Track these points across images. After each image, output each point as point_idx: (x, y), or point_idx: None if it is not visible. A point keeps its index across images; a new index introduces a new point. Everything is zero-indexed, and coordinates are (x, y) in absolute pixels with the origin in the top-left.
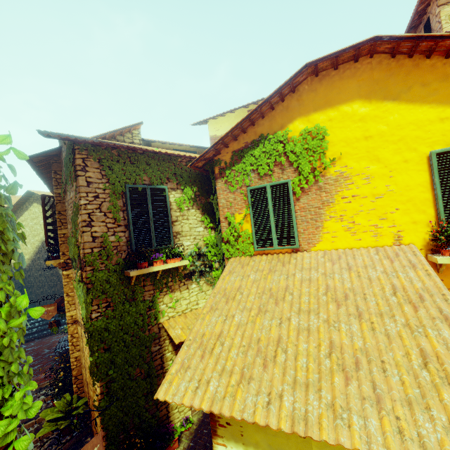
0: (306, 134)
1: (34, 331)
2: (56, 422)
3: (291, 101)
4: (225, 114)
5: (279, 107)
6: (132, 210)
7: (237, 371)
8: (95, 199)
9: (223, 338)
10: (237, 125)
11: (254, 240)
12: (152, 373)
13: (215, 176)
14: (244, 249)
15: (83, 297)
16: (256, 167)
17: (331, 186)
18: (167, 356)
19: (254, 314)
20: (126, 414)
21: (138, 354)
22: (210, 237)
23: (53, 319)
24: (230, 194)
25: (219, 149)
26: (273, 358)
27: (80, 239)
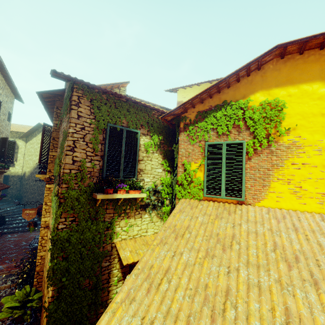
0: (266, 105)
1: (20, 225)
2: (13, 309)
3: (255, 76)
4: (192, 86)
5: (244, 81)
6: (109, 144)
7: (182, 318)
8: (81, 130)
9: (171, 275)
10: (206, 90)
11: (204, 187)
12: (98, 286)
13: (179, 130)
14: (194, 193)
15: (55, 209)
16: (216, 127)
17: (282, 152)
18: (114, 272)
19: (201, 256)
20: (69, 319)
21: (90, 267)
22: (166, 178)
23: (35, 219)
24: (190, 145)
25: (187, 108)
26: (222, 311)
27: (63, 160)
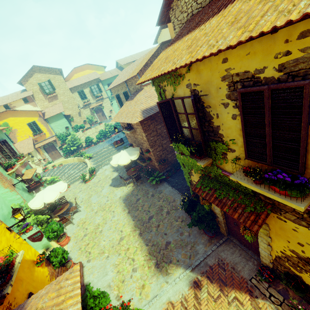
0: (4, 124)
1: None
2: None
3: None
4: None
5: None
6: None
7: None
8: None
9: None
10: None
11: None
12: None
13: None
14: None
15: None
16: None
17: (14, 131)
18: None
19: None
20: None
21: None
22: None
23: None
24: None
25: None
26: None
27: None
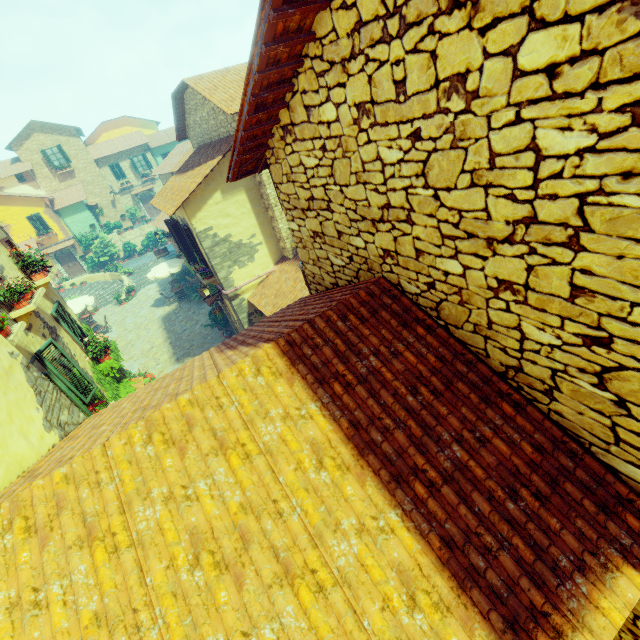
0: None
1: None
2: None
3: None
4: None
5: None
6: None
7: None
8: None
9: None
10: None
11: None
12: None
13: None
14: None
15: None
16: None
17: (6, 228)
18: None
19: None
20: None
21: None
22: None
23: None
24: None
25: None
26: None
27: None
